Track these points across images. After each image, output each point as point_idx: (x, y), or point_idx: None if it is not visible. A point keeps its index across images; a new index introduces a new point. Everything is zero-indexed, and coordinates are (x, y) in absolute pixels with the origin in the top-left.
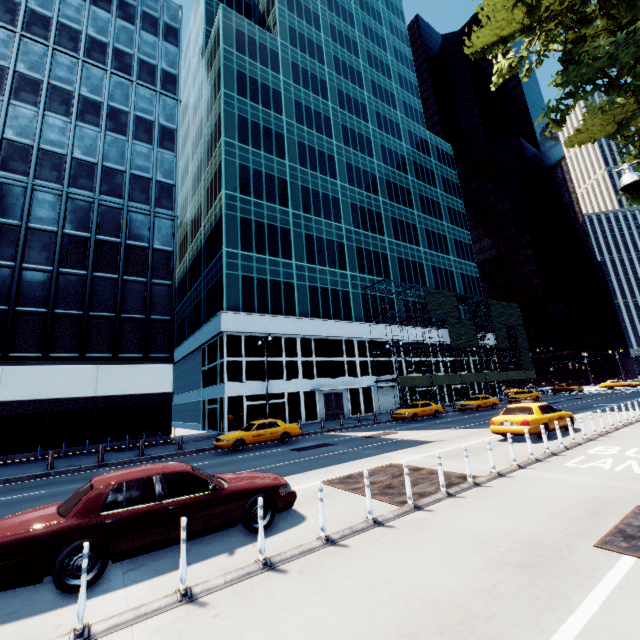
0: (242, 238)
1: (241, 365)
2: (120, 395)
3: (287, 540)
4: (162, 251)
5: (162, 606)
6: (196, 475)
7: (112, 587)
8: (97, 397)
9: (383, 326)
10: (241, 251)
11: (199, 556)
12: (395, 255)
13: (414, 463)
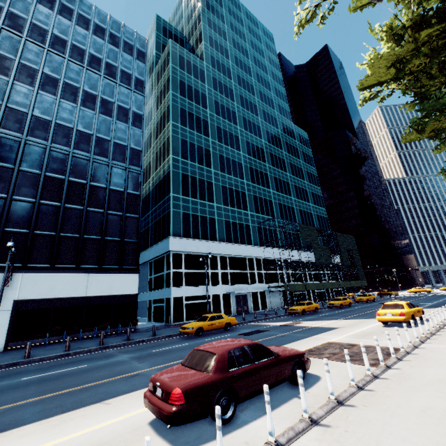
0: (182, 187)
1: (182, 275)
2: (103, 296)
3: (326, 388)
4: (133, 194)
5: (304, 427)
6: (263, 346)
7: (246, 420)
8: (87, 297)
9: (271, 249)
10: (182, 196)
11: (279, 400)
12: (277, 201)
13: (344, 341)
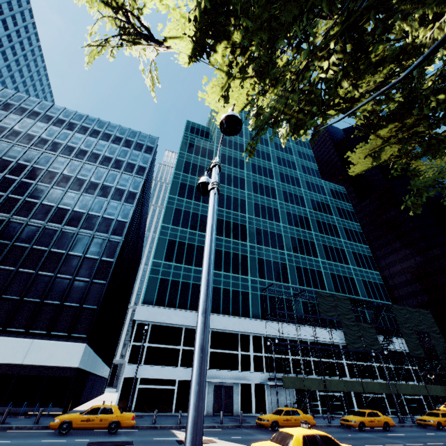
0: (167, 253)
1: (143, 349)
2: (38, 365)
3: None
4: (106, 261)
5: None
6: None
7: None
8: (22, 365)
9: (279, 324)
10: (164, 261)
11: None
12: (293, 264)
13: None
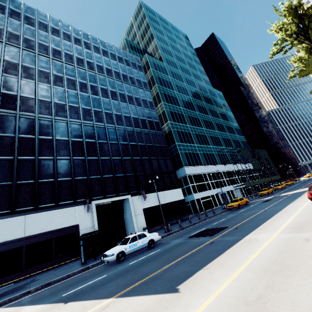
0: (179, 138)
1: (195, 186)
2: (172, 201)
3: None
4: (164, 146)
5: None
6: None
7: None
8: (167, 203)
9: (228, 165)
10: (180, 143)
11: None
12: (221, 137)
13: None
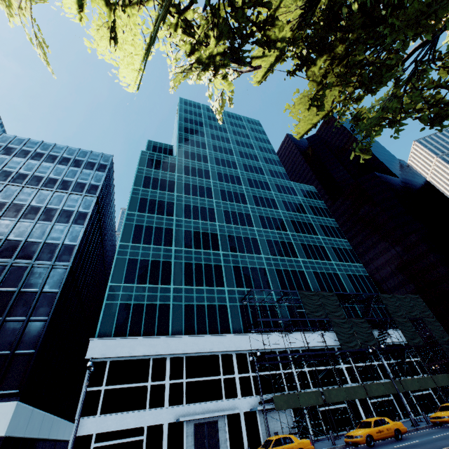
0: (127, 273)
1: (99, 395)
2: None
3: None
4: (49, 293)
5: None
6: None
7: None
8: None
9: (265, 335)
10: (124, 284)
11: None
12: (273, 268)
13: None
